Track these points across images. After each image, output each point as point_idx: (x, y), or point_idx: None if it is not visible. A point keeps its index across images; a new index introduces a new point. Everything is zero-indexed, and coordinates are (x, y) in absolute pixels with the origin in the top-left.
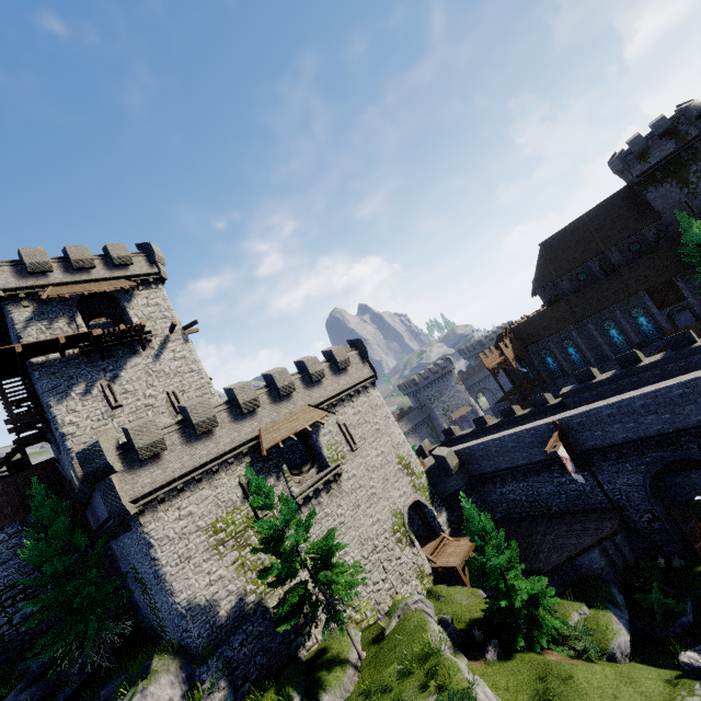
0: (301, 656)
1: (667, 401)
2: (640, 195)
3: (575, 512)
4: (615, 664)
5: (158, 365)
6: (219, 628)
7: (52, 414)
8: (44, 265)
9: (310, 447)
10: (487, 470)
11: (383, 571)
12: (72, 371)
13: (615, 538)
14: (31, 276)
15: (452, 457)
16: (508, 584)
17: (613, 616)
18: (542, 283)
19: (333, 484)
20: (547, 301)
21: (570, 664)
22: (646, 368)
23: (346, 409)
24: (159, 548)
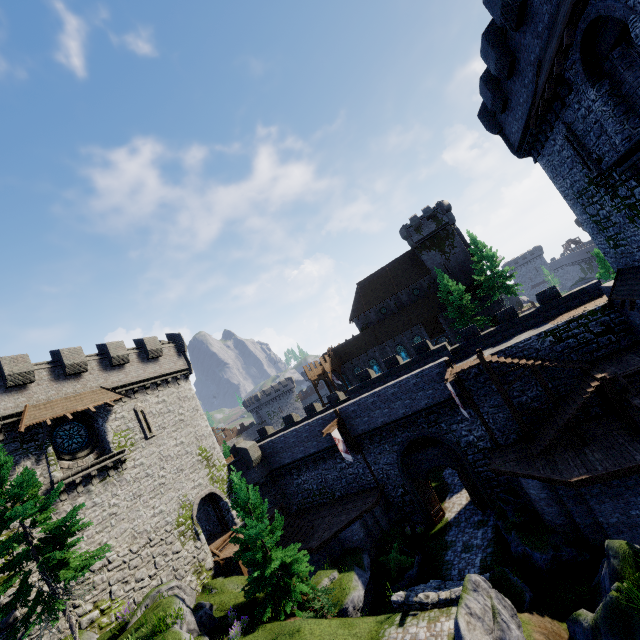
0: None
1: (407, 389)
2: (419, 256)
3: (352, 494)
4: (345, 617)
5: None
6: None
7: None
8: None
9: (94, 432)
10: (286, 461)
11: (154, 566)
12: None
13: (374, 511)
14: None
15: (256, 449)
16: (269, 556)
17: (355, 575)
18: (357, 313)
19: (112, 471)
20: (360, 328)
21: (302, 621)
22: (401, 368)
23: (149, 397)
24: None
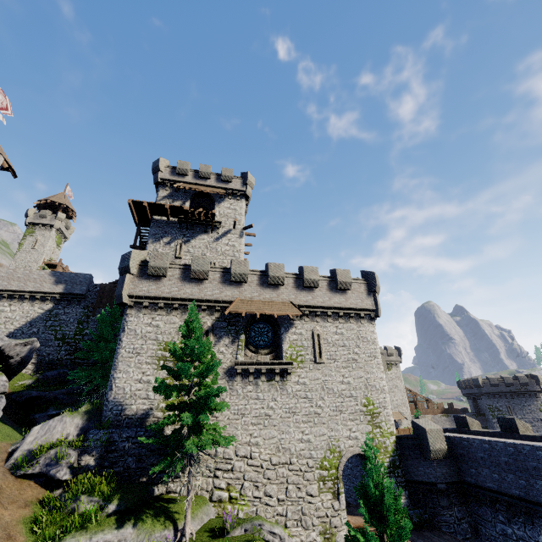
0: (157, 489)
1: None
2: None
3: None
4: None
5: (215, 244)
6: (126, 415)
7: (146, 247)
8: (185, 171)
9: (277, 337)
10: (487, 484)
11: (284, 491)
12: (168, 229)
13: None
14: (177, 175)
15: (438, 438)
16: None
17: None
18: None
19: (277, 377)
20: None
21: None
22: None
23: (328, 324)
24: (126, 334)
